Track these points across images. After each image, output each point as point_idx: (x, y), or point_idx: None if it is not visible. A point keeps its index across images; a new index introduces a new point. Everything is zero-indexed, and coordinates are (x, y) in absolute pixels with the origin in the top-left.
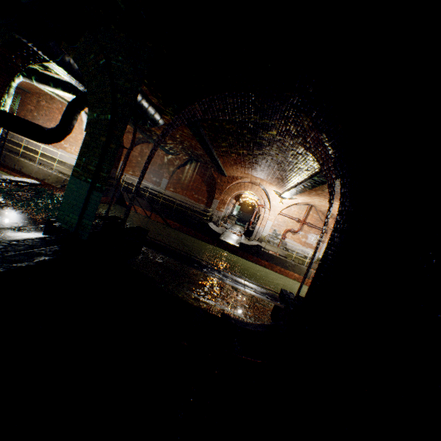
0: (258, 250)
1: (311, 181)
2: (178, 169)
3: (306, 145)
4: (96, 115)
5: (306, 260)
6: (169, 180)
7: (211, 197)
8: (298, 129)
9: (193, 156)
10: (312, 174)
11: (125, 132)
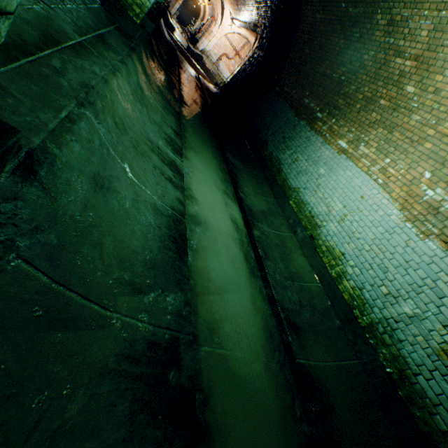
0: (199, 60)
1: (254, 28)
2: None
3: (258, 11)
4: None
5: None
6: None
7: None
8: (258, 1)
9: None
10: (256, 24)
11: None
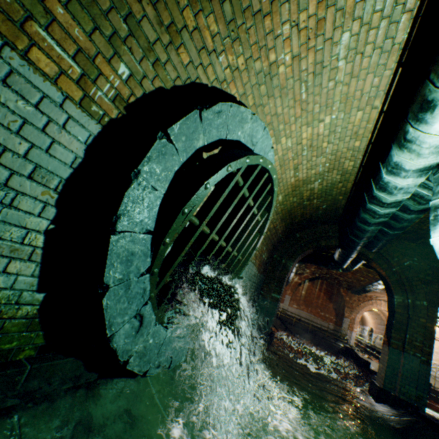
0: None
1: None
2: (298, 285)
3: None
4: (409, 300)
5: None
6: (291, 297)
7: (339, 315)
8: None
9: (321, 276)
10: None
11: (436, 313)
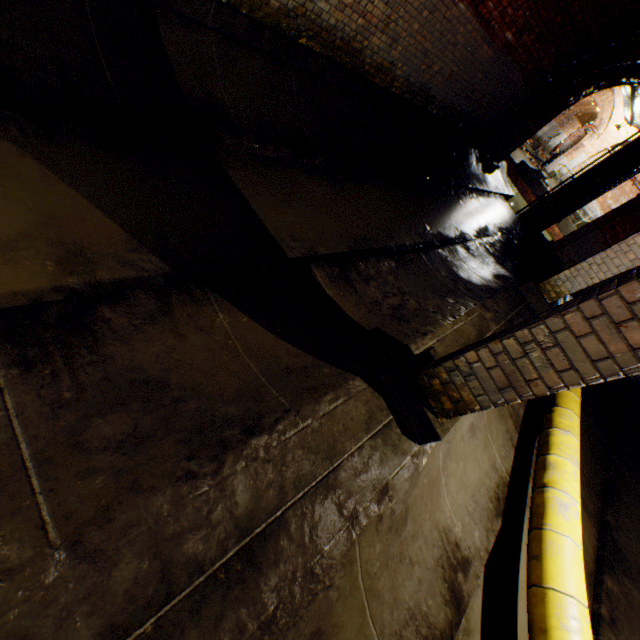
0: (534, 179)
1: None
2: None
3: None
4: None
5: (583, 220)
6: None
7: None
8: None
9: None
10: None
11: None
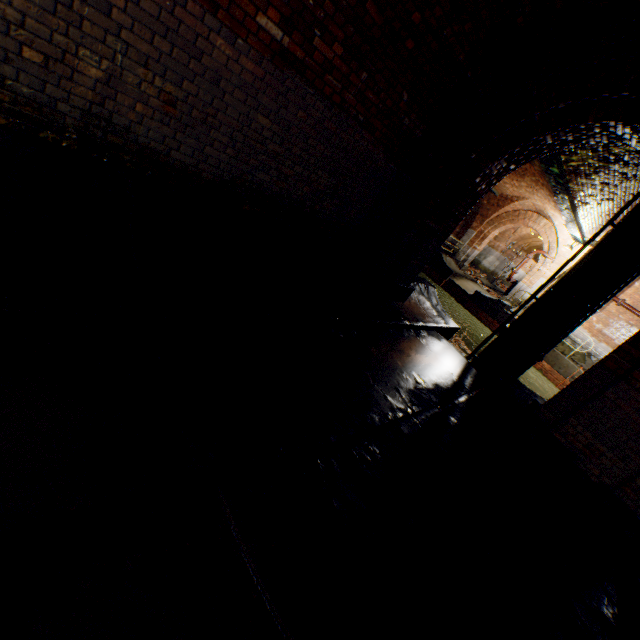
0: (496, 308)
1: (545, 168)
2: None
3: None
4: None
5: (575, 349)
6: None
7: (466, 225)
8: None
9: None
10: None
11: None
